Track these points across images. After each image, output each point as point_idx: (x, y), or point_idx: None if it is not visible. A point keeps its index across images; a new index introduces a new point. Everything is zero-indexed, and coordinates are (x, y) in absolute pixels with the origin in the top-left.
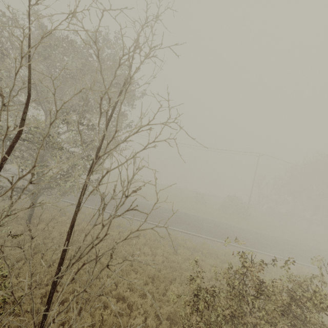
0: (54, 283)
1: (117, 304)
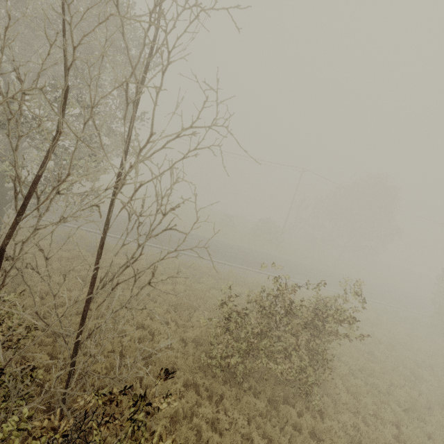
0: (89, 301)
1: (137, 331)
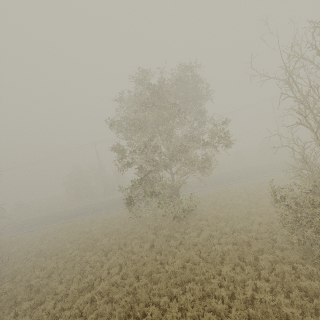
0: None
1: None
